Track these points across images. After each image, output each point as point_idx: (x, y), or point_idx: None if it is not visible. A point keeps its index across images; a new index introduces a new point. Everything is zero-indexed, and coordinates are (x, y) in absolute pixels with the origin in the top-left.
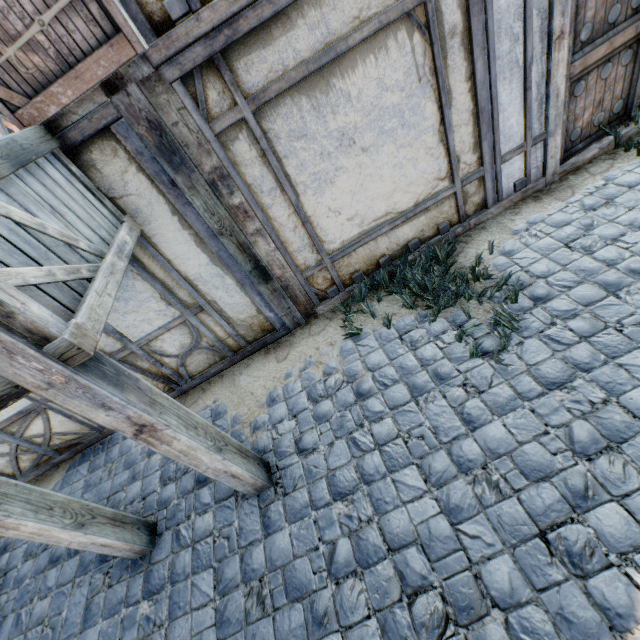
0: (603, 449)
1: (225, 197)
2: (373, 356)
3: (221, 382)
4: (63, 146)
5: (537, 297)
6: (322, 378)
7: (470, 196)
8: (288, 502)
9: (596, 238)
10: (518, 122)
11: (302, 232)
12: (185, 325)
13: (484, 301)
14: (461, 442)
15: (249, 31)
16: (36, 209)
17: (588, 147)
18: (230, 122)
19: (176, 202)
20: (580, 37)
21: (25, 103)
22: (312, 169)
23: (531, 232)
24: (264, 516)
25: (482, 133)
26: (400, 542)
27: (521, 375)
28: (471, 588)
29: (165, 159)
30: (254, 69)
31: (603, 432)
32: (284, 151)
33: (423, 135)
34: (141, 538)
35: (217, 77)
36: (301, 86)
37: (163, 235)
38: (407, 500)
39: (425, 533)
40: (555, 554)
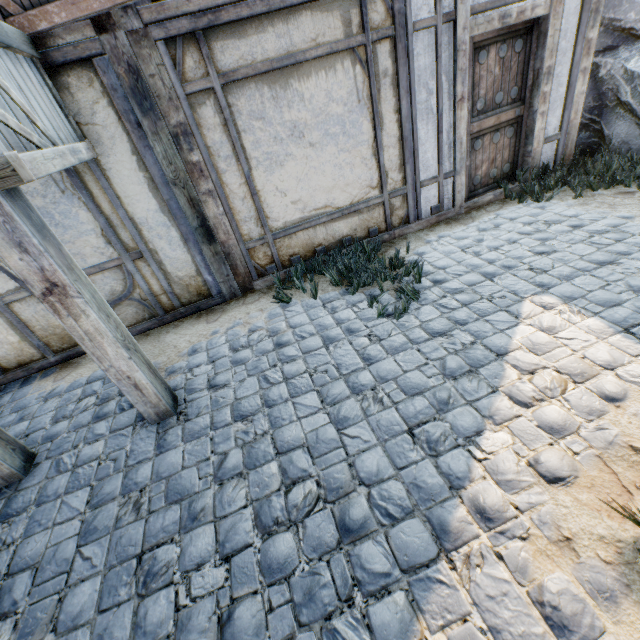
0: (466, 372)
1: (185, 152)
2: (297, 318)
3: (146, 339)
4: (43, 62)
5: (436, 280)
6: (247, 334)
7: (396, 209)
8: (188, 426)
9: (484, 247)
10: (433, 157)
11: (250, 204)
12: (121, 270)
13: (396, 282)
14: (358, 373)
15: (228, 22)
16: (5, 77)
17: (486, 193)
18: (201, 88)
19: (138, 142)
20: (477, 107)
21: (19, 13)
22: (266, 149)
23: (440, 242)
24: (160, 439)
25: (406, 157)
26: (289, 447)
27: (415, 328)
28: (344, 474)
29: (136, 101)
30: (228, 53)
31: (468, 361)
32: (244, 126)
33: (360, 146)
34: (14, 460)
35: (196, 49)
36: (265, 78)
37: (119, 171)
38: (303, 416)
39: (313, 438)
40: (417, 443)
